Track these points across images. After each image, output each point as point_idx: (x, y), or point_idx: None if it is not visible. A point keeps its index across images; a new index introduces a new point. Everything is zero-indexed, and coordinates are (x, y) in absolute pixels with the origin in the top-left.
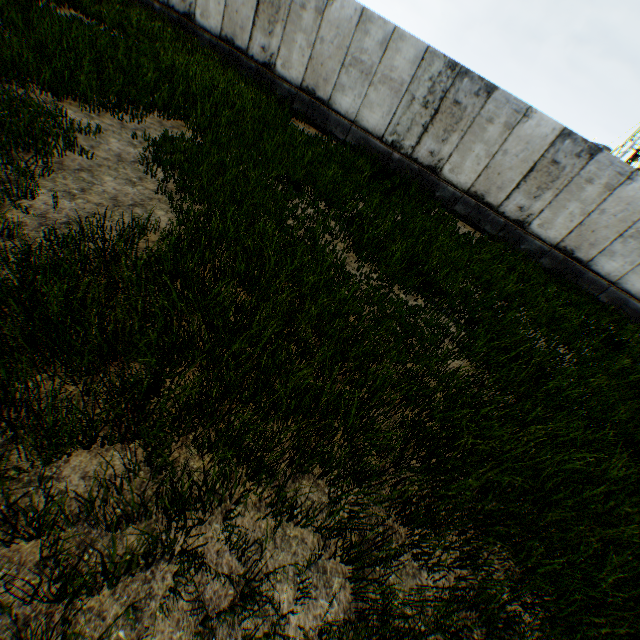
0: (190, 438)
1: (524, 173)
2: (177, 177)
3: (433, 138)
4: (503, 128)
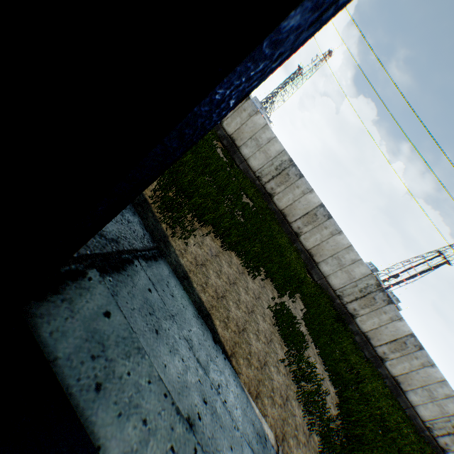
0: None
1: (391, 340)
2: (323, 355)
3: (358, 304)
4: (389, 318)
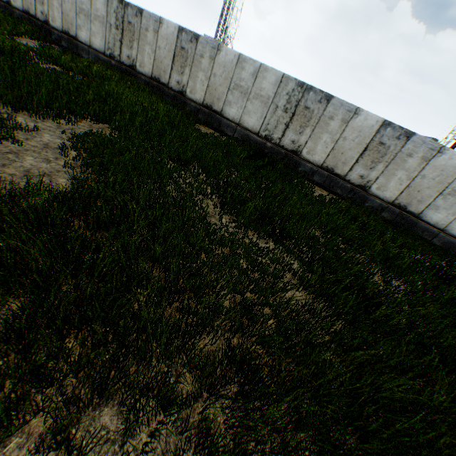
0: (0, 363)
1: (360, 152)
2: (84, 157)
3: (293, 131)
4: (341, 122)
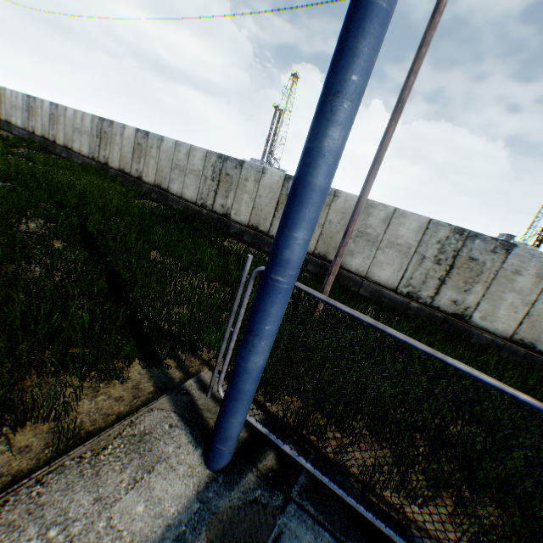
0: None
1: (275, 206)
2: None
3: (221, 197)
4: (255, 182)
